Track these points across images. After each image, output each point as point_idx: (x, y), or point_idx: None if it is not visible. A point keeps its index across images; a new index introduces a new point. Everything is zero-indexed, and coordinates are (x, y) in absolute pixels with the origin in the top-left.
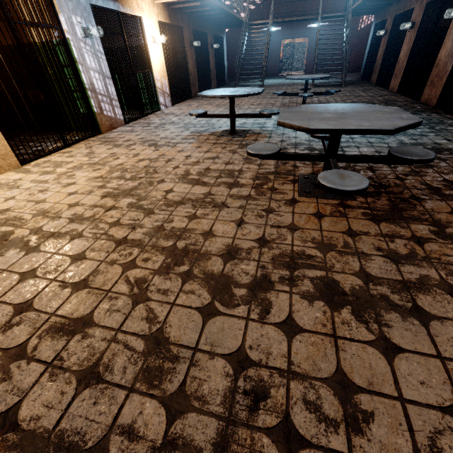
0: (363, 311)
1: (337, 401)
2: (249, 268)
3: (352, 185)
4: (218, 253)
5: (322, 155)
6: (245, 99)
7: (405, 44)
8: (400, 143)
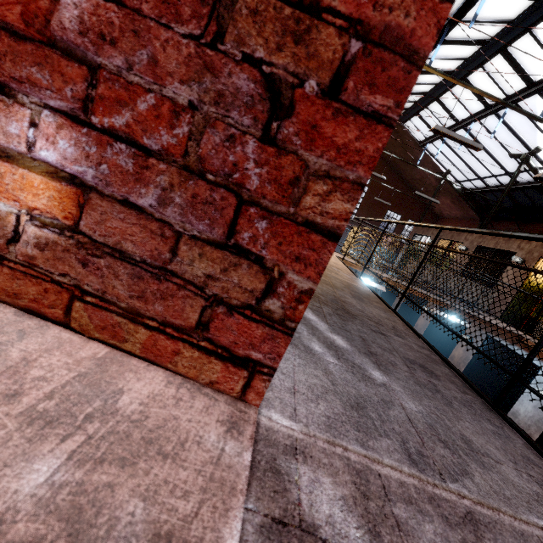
0: None
1: None
2: None
3: None
4: None
5: None
6: None
7: (423, 318)
8: None
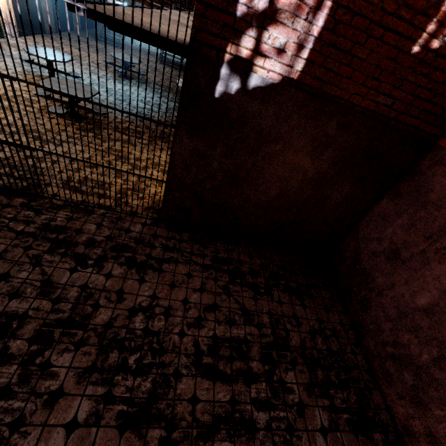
0: (44, 142)
1: (19, 149)
2: (13, 129)
3: (58, 112)
4: (3, 124)
5: (68, 102)
6: (93, 55)
7: None
8: (139, 112)
